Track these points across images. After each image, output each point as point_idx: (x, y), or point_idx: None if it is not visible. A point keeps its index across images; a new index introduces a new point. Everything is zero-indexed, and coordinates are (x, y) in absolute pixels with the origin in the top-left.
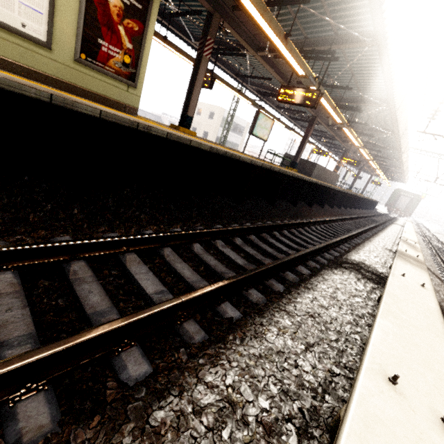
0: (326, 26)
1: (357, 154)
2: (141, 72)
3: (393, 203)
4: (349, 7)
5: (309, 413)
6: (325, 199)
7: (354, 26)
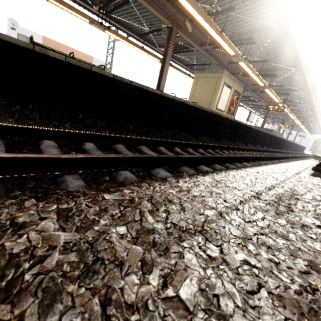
0: (285, 86)
1: (290, 121)
2: (234, 111)
3: (315, 148)
4: (295, 83)
5: (315, 163)
6: (282, 146)
7: (295, 86)
